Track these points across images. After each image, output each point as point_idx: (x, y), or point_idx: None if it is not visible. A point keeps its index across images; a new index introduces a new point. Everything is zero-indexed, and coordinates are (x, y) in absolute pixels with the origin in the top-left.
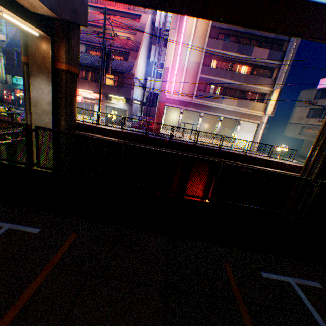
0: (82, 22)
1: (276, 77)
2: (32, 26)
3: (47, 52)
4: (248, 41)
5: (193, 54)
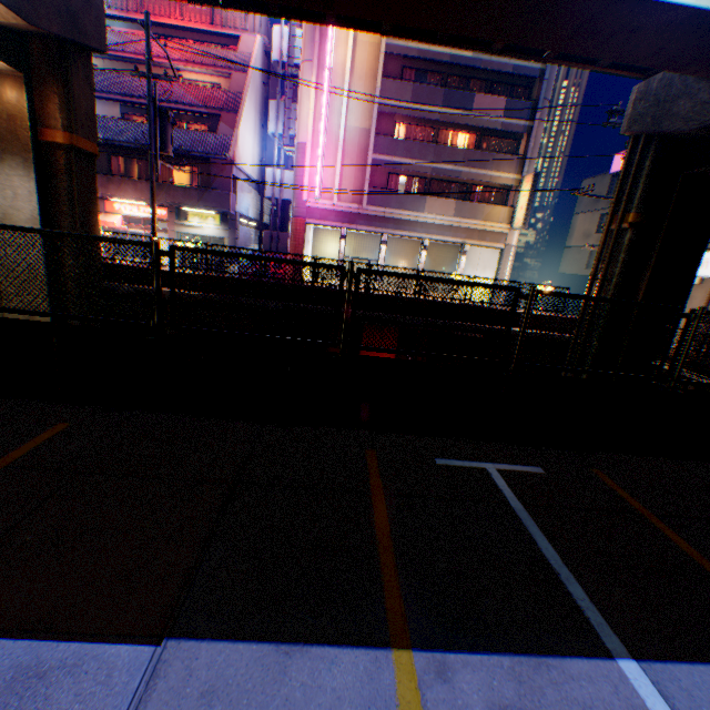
0: (94, 42)
1: (526, 151)
2: None
3: (19, 107)
4: (465, 82)
5: (355, 113)
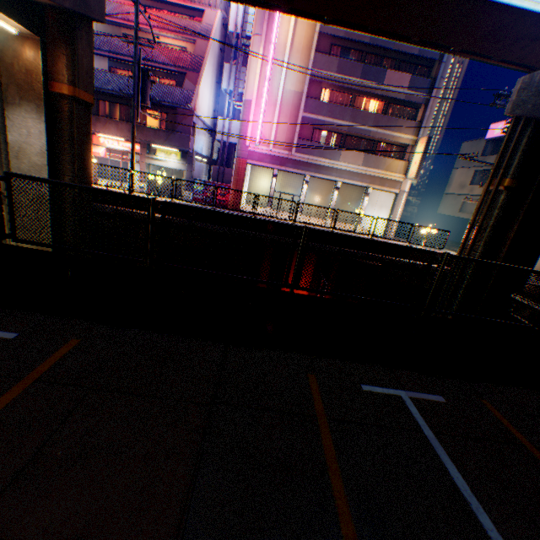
0: (96, 14)
1: (423, 118)
2: (5, 15)
3: (35, 64)
4: (379, 60)
5: (292, 79)
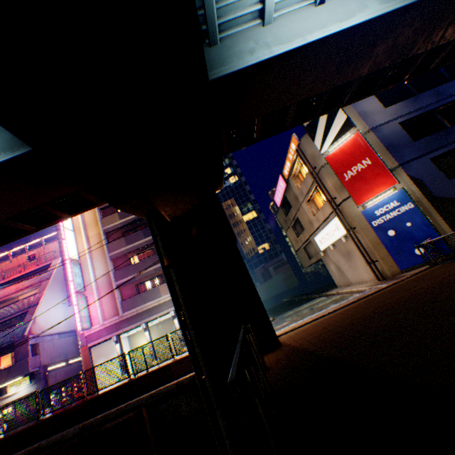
0: None
1: None
2: None
3: None
4: None
5: (100, 267)
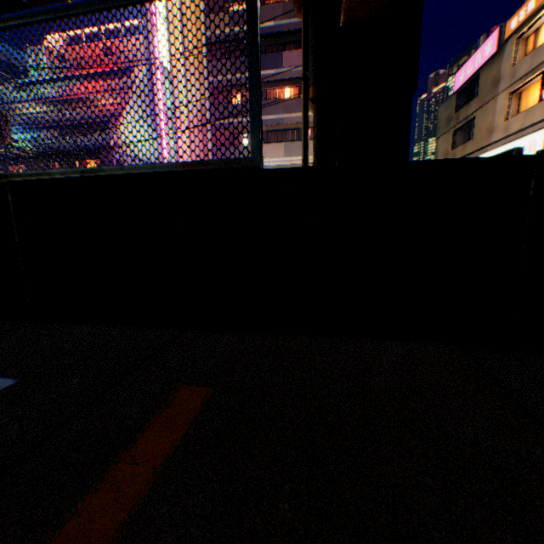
0: None
1: None
2: None
3: None
4: (281, 48)
5: (194, 94)
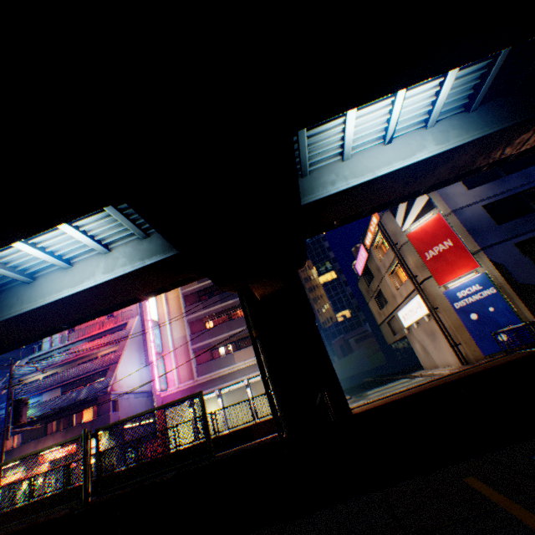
0: None
1: None
2: None
3: None
4: None
5: (177, 329)
